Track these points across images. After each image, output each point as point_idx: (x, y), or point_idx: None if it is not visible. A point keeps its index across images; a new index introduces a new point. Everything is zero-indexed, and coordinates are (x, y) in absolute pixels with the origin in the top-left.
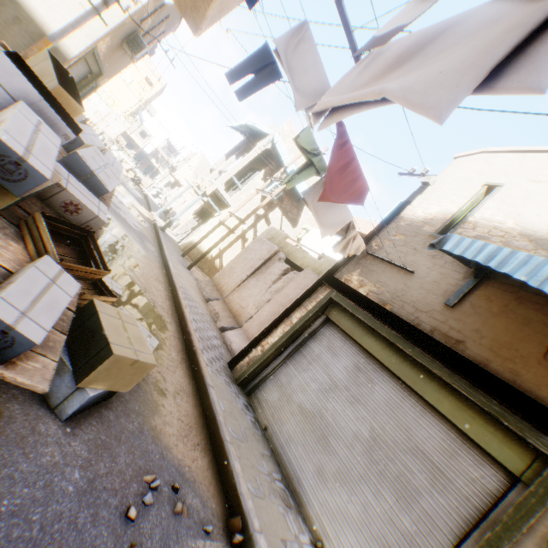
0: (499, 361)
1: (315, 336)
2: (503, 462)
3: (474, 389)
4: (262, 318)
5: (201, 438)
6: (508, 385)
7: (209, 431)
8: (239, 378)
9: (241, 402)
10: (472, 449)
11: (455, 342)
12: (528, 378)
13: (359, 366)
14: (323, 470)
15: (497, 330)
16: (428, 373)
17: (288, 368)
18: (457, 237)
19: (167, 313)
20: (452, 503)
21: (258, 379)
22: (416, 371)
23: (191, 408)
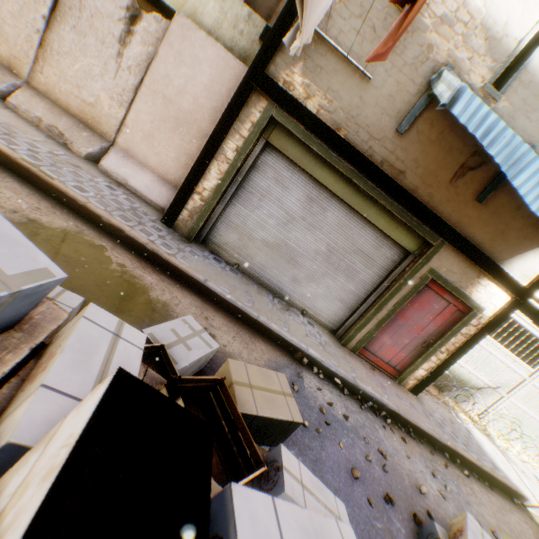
0: (424, 188)
1: (257, 168)
2: (407, 248)
3: (405, 212)
4: (144, 126)
5: (245, 331)
6: (426, 208)
7: (238, 318)
8: (190, 235)
9: (214, 262)
10: (390, 243)
11: (398, 174)
12: (437, 199)
13: (311, 197)
14: (296, 278)
15: (430, 159)
16: (373, 201)
17: (236, 209)
18: (469, 95)
19: (53, 214)
20: (375, 272)
21: (208, 228)
22: (364, 200)
23: (219, 317)
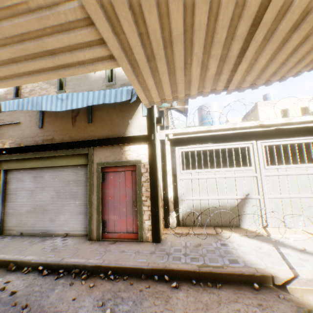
0: (66, 136)
1: (8, 182)
2: (84, 163)
3: (65, 150)
4: None
5: None
6: (70, 142)
7: None
8: None
9: None
10: (79, 167)
11: (52, 140)
12: (74, 135)
13: (35, 176)
14: (52, 218)
15: (59, 126)
16: (54, 157)
17: (9, 206)
18: (4, 103)
19: None
20: (84, 185)
21: None
22: (50, 160)
23: None
